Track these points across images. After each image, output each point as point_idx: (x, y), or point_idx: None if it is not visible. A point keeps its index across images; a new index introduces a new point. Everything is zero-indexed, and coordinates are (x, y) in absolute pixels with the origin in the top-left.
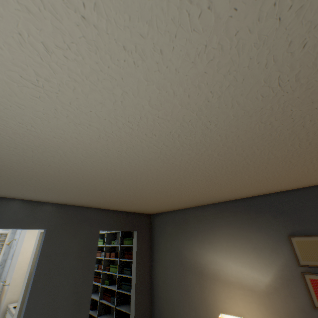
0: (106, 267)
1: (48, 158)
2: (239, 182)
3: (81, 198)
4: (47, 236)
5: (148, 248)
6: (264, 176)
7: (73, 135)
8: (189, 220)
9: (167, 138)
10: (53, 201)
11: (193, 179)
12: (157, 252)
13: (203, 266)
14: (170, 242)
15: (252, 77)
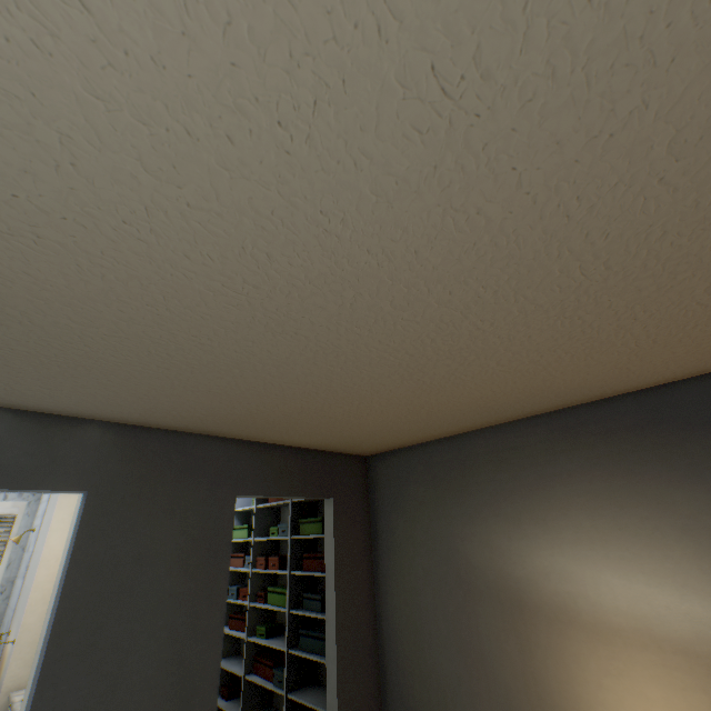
0: (257, 592)
1: (17, 185)
2: (661, 320)
3: (179, 402)
4: (90, 511)
5: (363, 541)
6: None
7: None
8: (473, 463)
9: None
10: (104, 415)
11: (521, 307)
12: (387, 552)
13: (525, 584)
14: (423, 525)
15: None
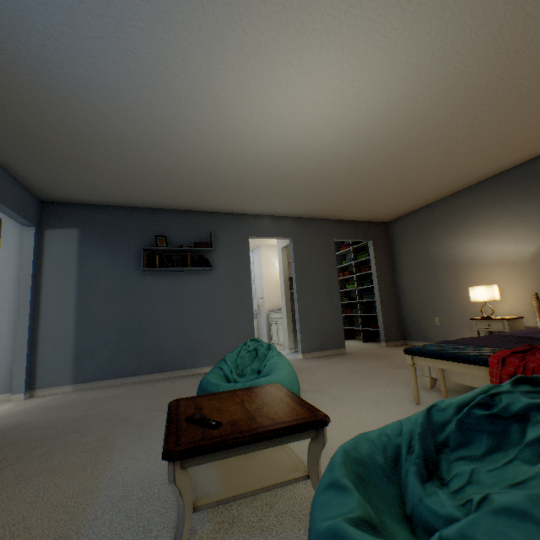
0: (341, 287)
1: (309, 163)
2: (488, 145)
3: (316, 205)
4: (294, 243)
5: (387, 258)
6: (516, 128)
7: (331, 141)
8: (437, 215)
9: (395, 122)
10: (290, 214)
11: (428, 154)
12: (399, 260)
13: (457, 257)
14: (414, 246)
15: (443, 72)
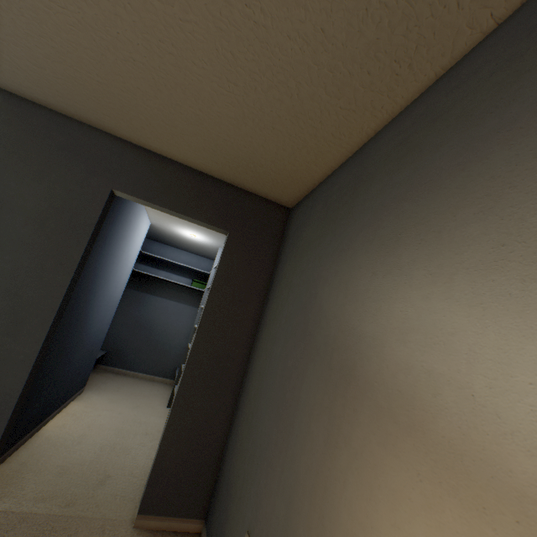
0: None
1: None
2: None
3: None
4: None
5: (256, 286)
6: None
7: None
8: (369, 174)
9: None
10: None
11: None
12: (272, 300)
13: (365, 346)
14: (301, 269)
15: None
